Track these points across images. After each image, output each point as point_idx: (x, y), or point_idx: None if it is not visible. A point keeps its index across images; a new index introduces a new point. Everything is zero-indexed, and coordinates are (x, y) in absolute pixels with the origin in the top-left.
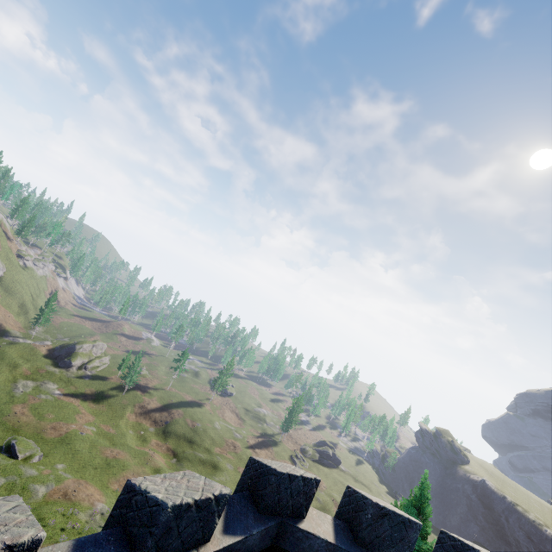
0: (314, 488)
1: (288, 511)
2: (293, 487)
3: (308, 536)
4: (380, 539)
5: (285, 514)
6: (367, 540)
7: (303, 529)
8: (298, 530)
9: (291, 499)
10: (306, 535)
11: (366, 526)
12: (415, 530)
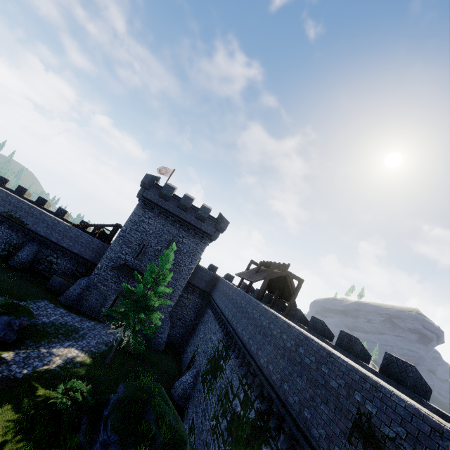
0: (8, 181)
1: (1, 182)
2: (2, 179)
3: (3, 186)
4: (19, 190)
5: (0, 183)
6: (16, 190)
7: (2, 185)
8: (1, 185)
9: (1, 181)
10: (3, 185)
11: (17, 188)
12: (26, 190)
